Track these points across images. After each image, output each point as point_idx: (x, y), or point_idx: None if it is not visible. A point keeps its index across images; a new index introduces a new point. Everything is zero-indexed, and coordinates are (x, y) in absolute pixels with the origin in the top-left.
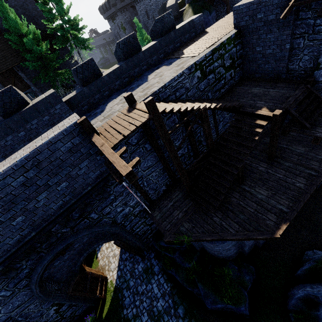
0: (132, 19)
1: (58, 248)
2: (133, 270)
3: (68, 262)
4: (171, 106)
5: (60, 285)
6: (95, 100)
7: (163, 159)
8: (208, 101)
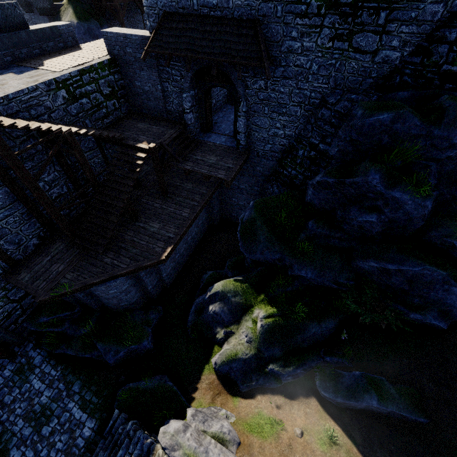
0: None
1: None
2: None
3: None
4: (16, 122)
5: None
6: None
7: (24, 198)
8: (81, 127)
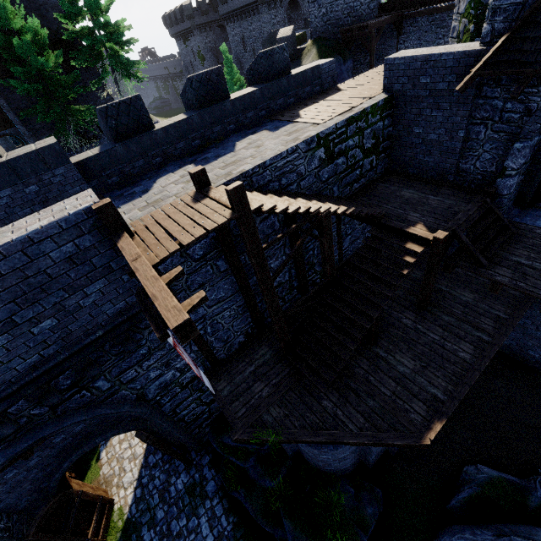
0: (218, 46)
1: (17, 448)
2: (167, 487)
3: (35, 472)
4: (272, 201)
5: (12, 519)
6: (135, 169)
7: (246, 289)
8: (333, 200)
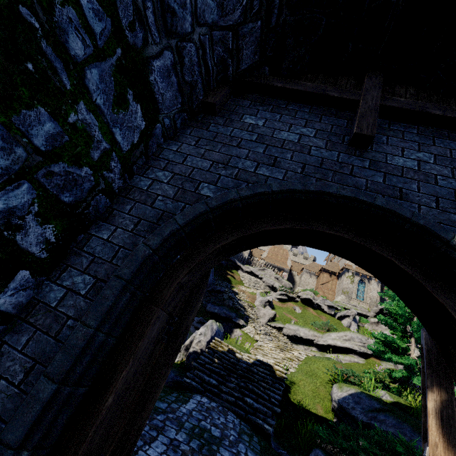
0: None
1: None
2: None
3: None
4: None
5: None
6: None
7: None
8: None
